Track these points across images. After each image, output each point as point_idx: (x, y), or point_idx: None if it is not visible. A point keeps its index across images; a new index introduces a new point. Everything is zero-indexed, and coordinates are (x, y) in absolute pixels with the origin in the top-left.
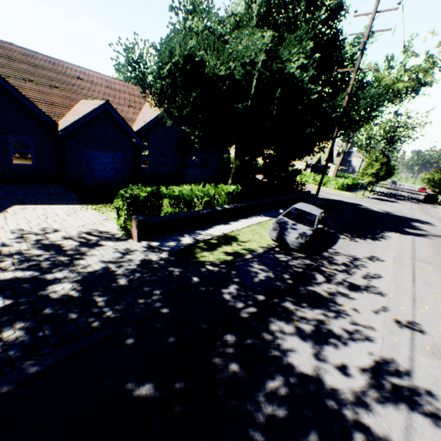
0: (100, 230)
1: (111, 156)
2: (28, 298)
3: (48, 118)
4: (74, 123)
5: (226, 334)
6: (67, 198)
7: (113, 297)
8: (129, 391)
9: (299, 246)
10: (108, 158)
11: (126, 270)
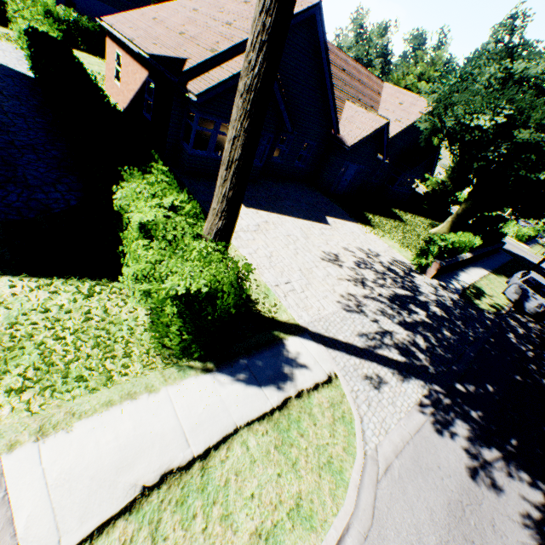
0: (398, 259)
1: (356, 168)
2: (429, 312)
3: (337, 128)
4: (359, 141)
5: (529, 363)
6: (341, 212)
7: (461, 323)
8: (512, 376)
9: (534, 313)
10: (353, 170)
11: (449, 304)
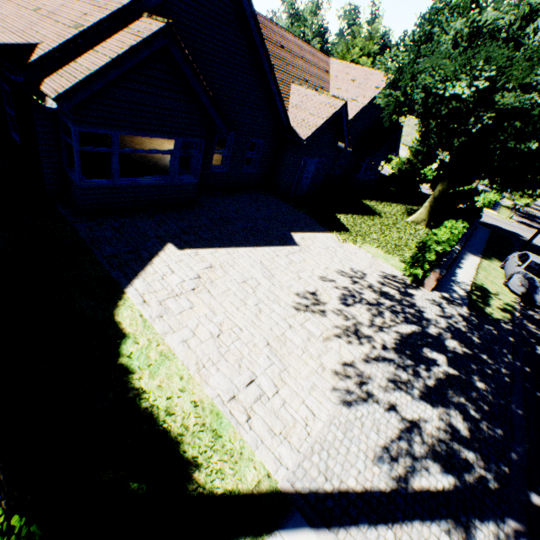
0: (388, 273)
1: (317, 162)
2: (449, 354)
3: (286, 119)
4: (316, 130)
5: None
6: (308, 221)
7: (487, 355)
8: None
9: None
10: (314, 165)
11: (464, 327)
